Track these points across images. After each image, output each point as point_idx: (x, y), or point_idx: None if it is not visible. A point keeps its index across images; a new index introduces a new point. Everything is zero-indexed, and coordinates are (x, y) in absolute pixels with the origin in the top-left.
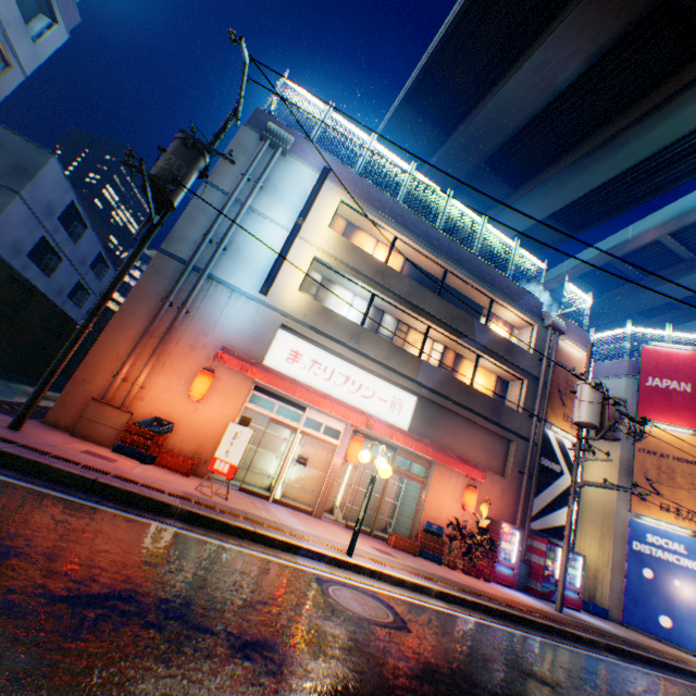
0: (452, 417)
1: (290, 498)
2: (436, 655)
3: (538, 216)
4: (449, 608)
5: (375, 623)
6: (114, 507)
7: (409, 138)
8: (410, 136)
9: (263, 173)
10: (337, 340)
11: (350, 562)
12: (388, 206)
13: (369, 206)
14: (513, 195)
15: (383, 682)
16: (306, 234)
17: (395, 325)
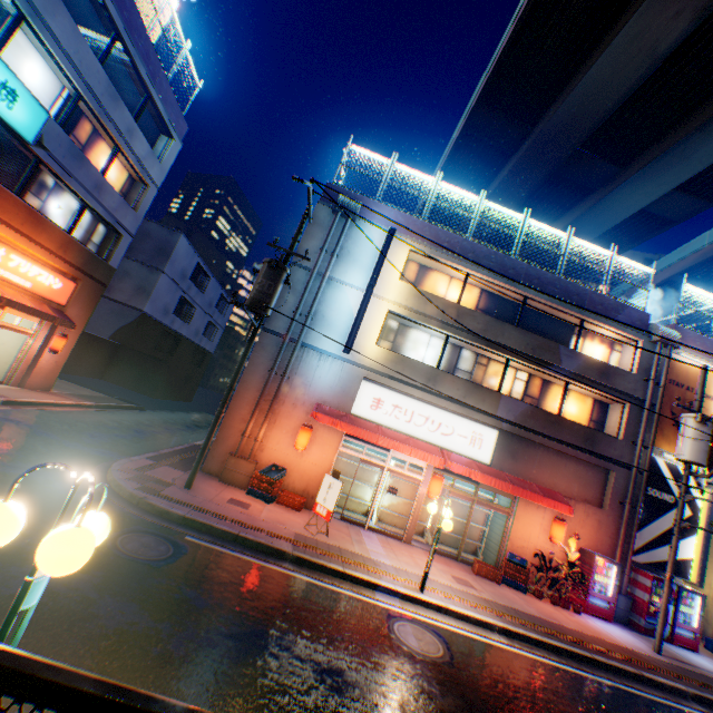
0: (538, 447)
1: (385, 521)
2: (466, 688)
3: (657, 193)
4: (508, 644)
5: (423, 657)
6: (251, 555)
7: (489, 136)
8: (490, 134)
9: (337, 245)
10: (414, 385)
11: (420, 598)
12: (458, 244)
13: (437, 249)
14: (622, 172)
15: (408, 704)
16: (379, 291)
17: (473, 359)
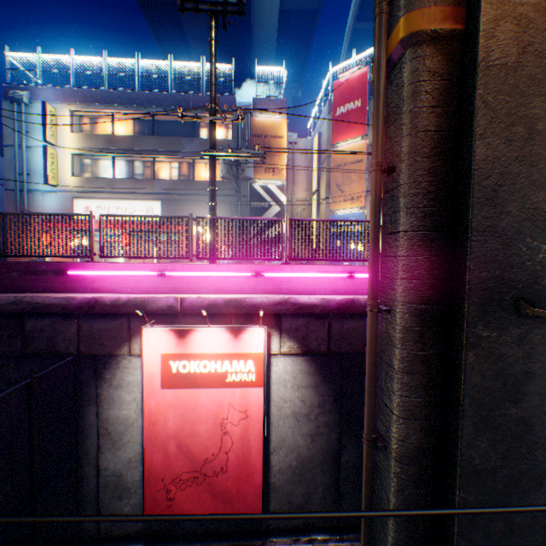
0: (188, 203)
1: None
2: None
3: None
4: None
5: None
6: None
7: None
8: None
9: (22, 125)
10: (102, 192)
11: None
12: (99, 96)
13: (87, 104)
14: None
15: None
16: (62, 144)
17: (143, 166)
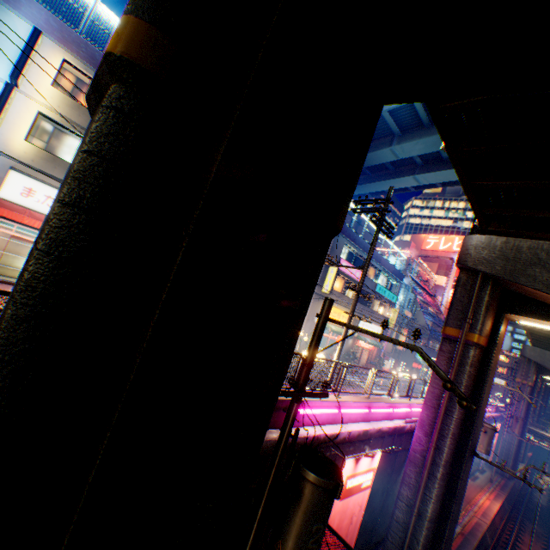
0: None
1: None
2: None
3: None
4: None
5: None
6: None
7: None
8: None
9: None
10: None
11: None
12: None
13: (94, 69)
14: None
15: None
16: (28, 89)
17: None
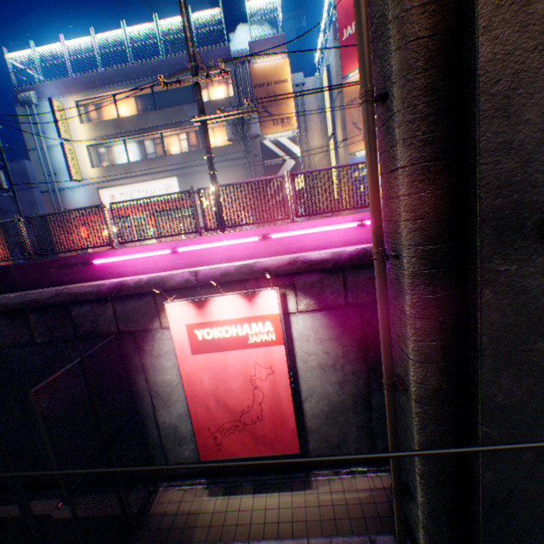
0: (202, 174)
1: None
2: None
3: None
4: None
5: None
6: None
7: None
8: None
9: (38, 127)
10: (122, 179)
11: None
12: (97, 80)
13: (88, 92)
14: None
15: None
16: (76, 138)
17: (154, 144)
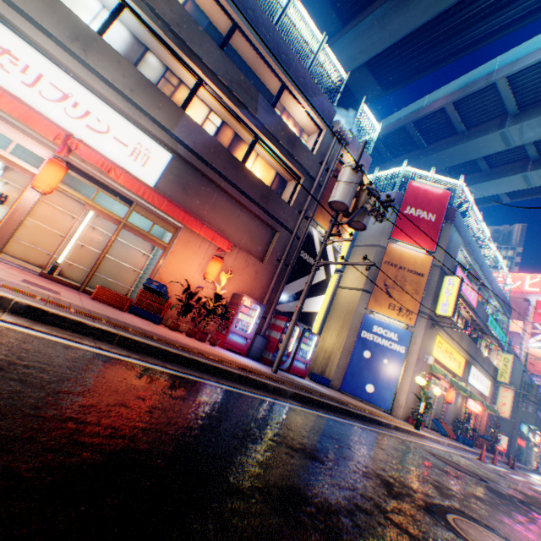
0: (216, 191)
1: None
2: None
3: (359, 61)
4: (16, 324)
5: None
6: None
7: None
8: None
9: None
10: (48, 33)
11: None
12: None
13: None
14: (342, 31)
15: None
16: None
17: (164, 73)
